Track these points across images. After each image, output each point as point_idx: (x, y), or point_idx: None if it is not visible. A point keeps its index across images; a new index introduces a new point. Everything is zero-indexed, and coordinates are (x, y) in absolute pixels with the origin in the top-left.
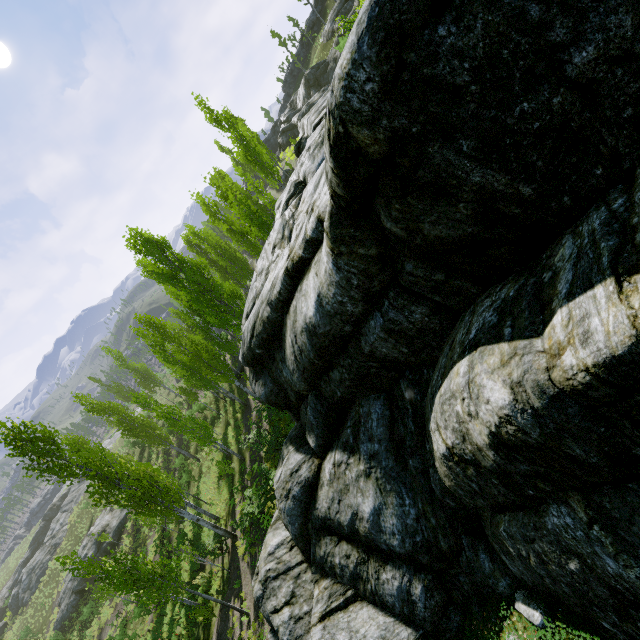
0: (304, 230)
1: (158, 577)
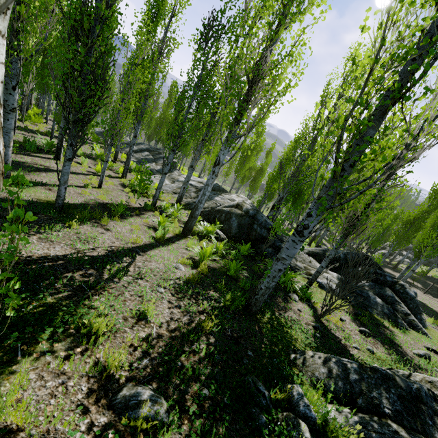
0: None
1: None
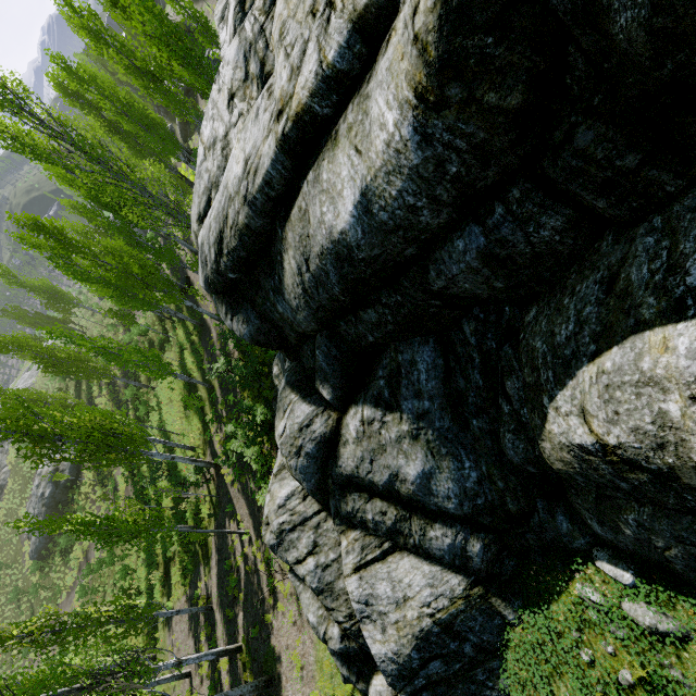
0: (316, 53)
1: (144, 529)
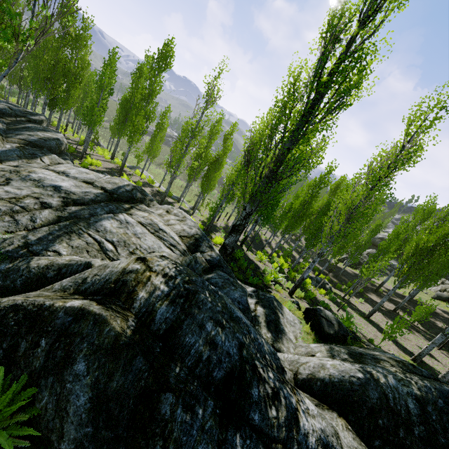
0: None
1: None
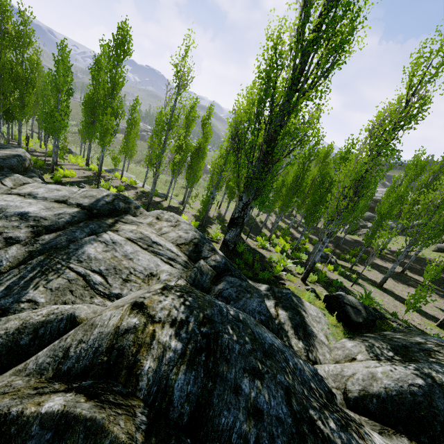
0: None
1: None
